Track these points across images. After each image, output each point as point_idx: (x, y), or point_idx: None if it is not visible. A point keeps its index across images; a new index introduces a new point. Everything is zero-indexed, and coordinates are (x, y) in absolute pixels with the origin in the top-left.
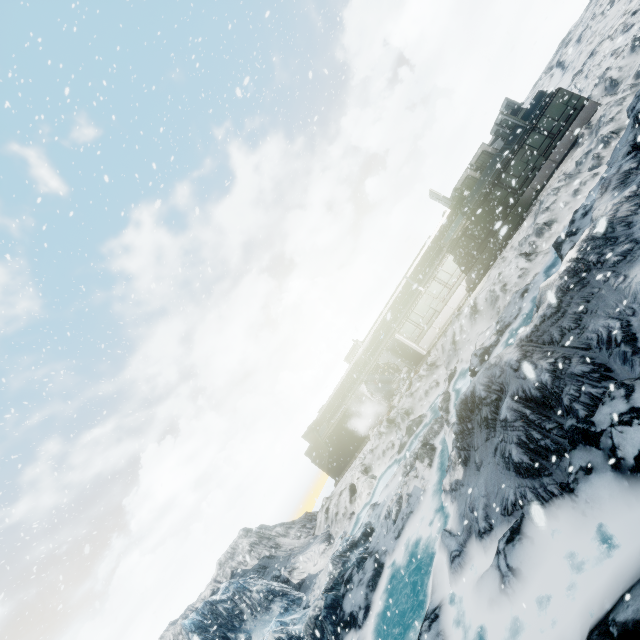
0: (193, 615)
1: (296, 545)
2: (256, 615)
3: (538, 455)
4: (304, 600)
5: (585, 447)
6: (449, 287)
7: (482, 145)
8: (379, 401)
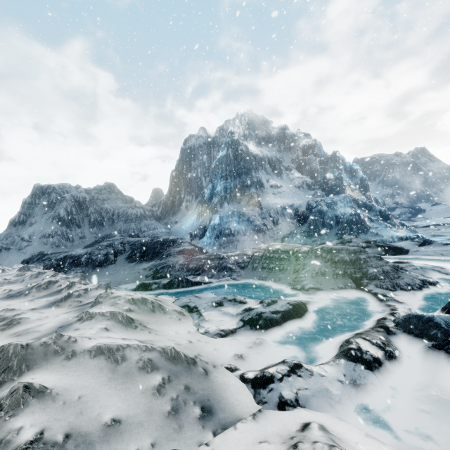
0: None
1: None
2: None
3: None
4: None
5: None
6: None
7: None
8: None
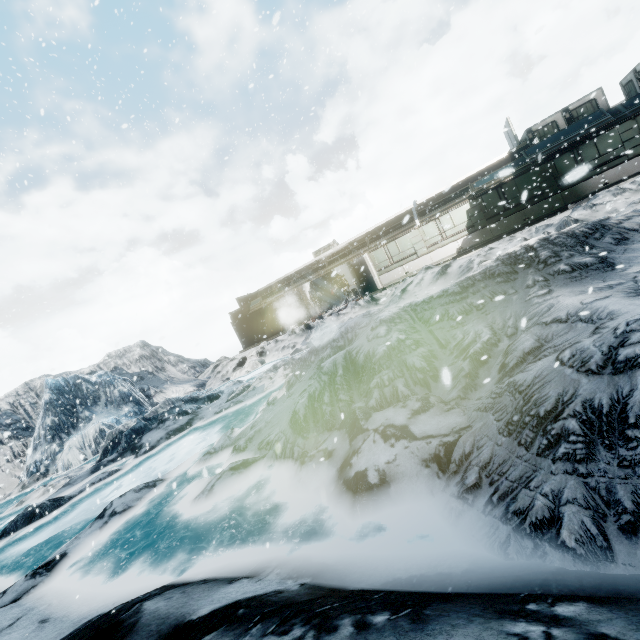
0: (59, 379)
1: (178, 377)
2: (108, 406)
3: (313, 416)
4: None
5: (345, 434)
6: (444, 237)
7: (598, 90)
8: (314, 306)
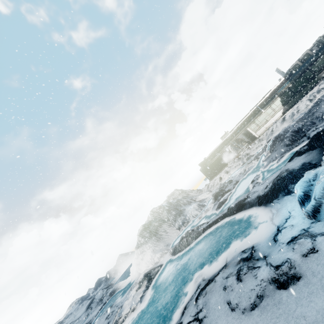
0: (164, 204)
1: (195, 195)
2: (185, 205)
3: (293, 141)
4: (202, 202)
5: (303, 137)
6: (275, 111)
7: (307, 50)
8: (234, 153)
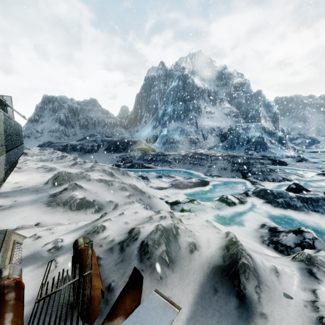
0: None
1: None
2: None
3: None
4: None
5: None
6: None
7: None
8: None
